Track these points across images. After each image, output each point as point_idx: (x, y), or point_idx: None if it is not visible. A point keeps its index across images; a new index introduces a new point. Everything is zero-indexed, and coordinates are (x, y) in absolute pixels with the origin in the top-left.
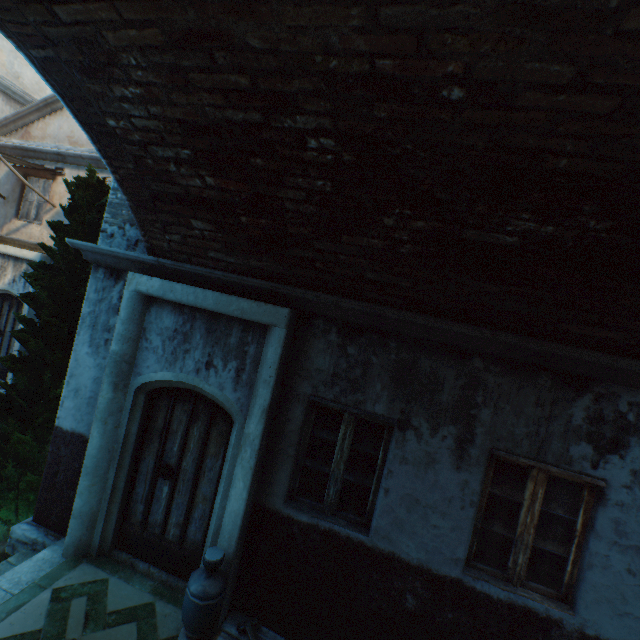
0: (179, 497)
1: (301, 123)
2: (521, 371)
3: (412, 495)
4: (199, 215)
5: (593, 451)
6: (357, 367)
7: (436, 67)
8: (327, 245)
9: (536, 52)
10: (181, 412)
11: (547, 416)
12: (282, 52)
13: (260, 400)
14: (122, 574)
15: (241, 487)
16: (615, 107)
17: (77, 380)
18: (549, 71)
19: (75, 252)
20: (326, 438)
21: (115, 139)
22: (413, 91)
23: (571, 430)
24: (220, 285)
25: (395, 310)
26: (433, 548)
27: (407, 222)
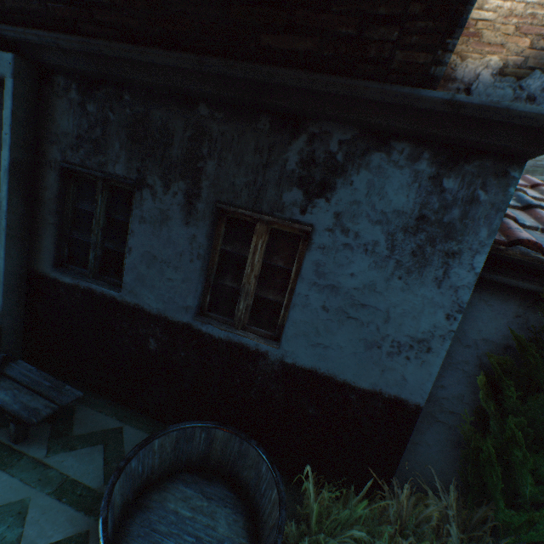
0: None
1: None
2: (243, 116)
3: (151, 252)
4: None
5: (303, 197)
6: (98, 127)
7: None
8: None
9: None
10: None
11: (265, 163)
12: None
13: (3, 161)
14: None
15: None
16: None
17: None
18: None
19: None
20: (87, 209)
21: None
22: None
23: (285, 176)
24: None
25: (108, 43)
26: (169, 299)
27: None
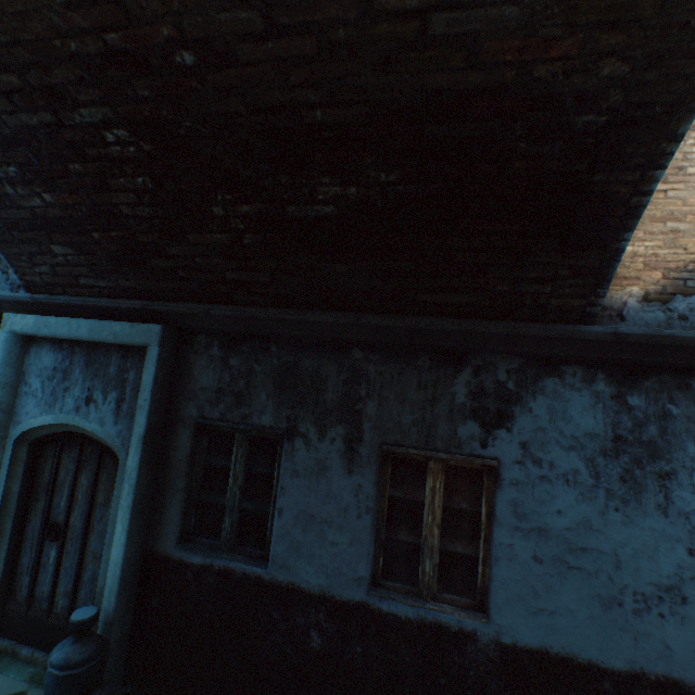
0: (68, 560)
1: (89, 117)
2: (400, 355)
3: (307, 511)
4: (56, 239)
5: (480, 429)
6: (241, 379)
7: (154, 33)
8: (180, 249)
9: (217, 2)
10: (69, 460)
11: (431, 399)
12: (26, 42)
13: (137, 428)
14: None
15: (120, 531)
16: (317, 47)
17: None
18: (242, 20)
19: None
20: (221, 464)
21: None
22: (154, 63)
23: (456, 410)
24: (99, 314)
25: (263, 309)
26: (334, 570)
27: (235, 209)
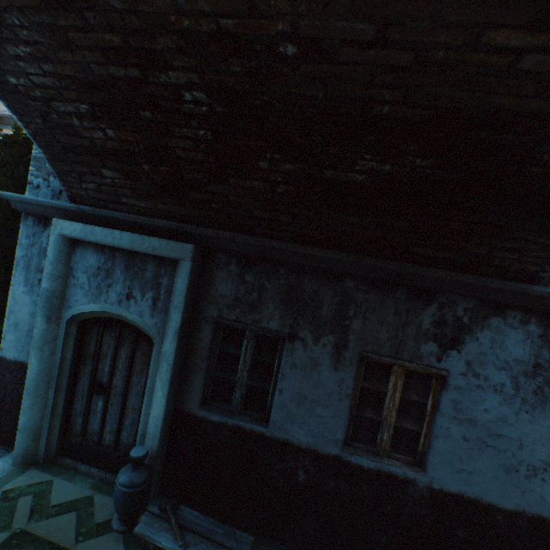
0: (112, 409)
1: (174, 78)
2: (383, 288)
3: (301, 393)
4: (108, 165)
5: (438, 348)
6: (254, 292)
7: (269, 26)
8: (219, 188)
9: (342, 12)
10: (109, 338)
11: (403, 323)
12: (141, 12)
13: (173, 323)
14: (66, 475)
15: (160, 396)
16: (412, 60)
17: (16, 316)
18: (356, 29)
19: (7, 203)
20: (232, 352)
21: (20, 96)
22: (256, 48)
23: (421, 333)
24: (135, 227)
25: (280, 242)
26: (318, 433)
27: (278, 165)
